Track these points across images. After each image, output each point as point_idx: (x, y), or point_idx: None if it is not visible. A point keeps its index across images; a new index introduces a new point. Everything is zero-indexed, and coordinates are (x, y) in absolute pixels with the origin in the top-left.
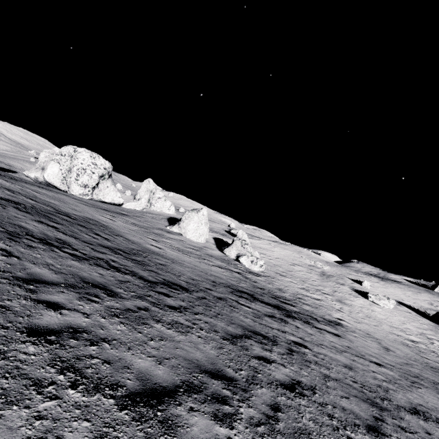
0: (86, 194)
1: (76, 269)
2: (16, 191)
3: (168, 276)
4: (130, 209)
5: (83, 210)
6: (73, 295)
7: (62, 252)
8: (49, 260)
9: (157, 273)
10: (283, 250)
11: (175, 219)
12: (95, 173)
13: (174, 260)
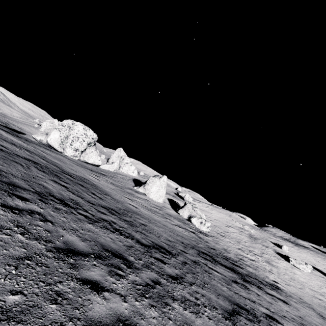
0: (75, 156)
1: (94, 234)
2: (32, 151)
3: (153, 238)
4: (105, 170)
5: (77, 170)
6: (104, 269)
7: (79, 214)
8: (73, 224)
9: (145, 234)
10: (218, 213)
11: (138, 181)
12: (85, 141)
13: (149, 219)
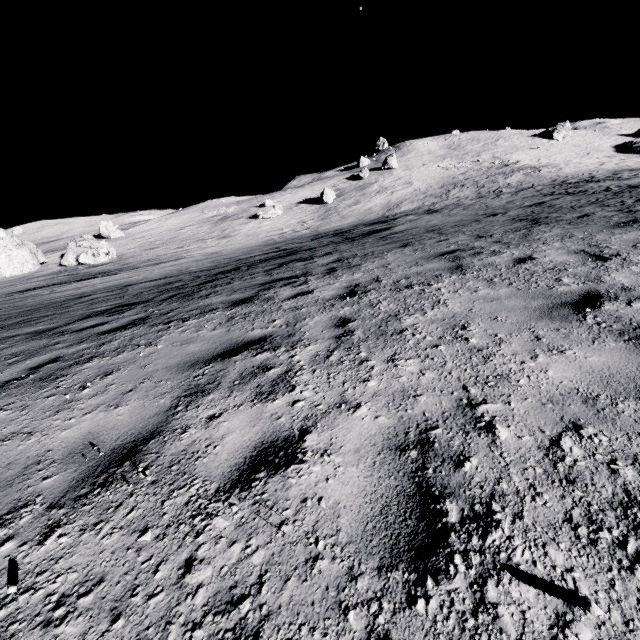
0: None
1: None
2: None
3: None
4: None
5: None
6: None
7: None
8: None
9: None
10: (179, 218)
11: None
12: None
13: None
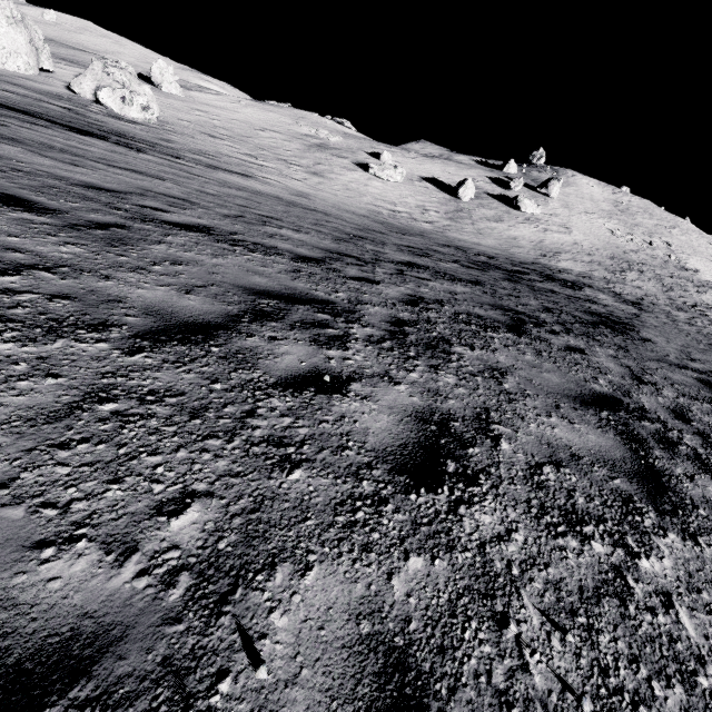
0: None
1: None
2: None
3: None
4: None
5: None
6: None
7: None
8: None
9: None
10: (263, 113)
11: None
12: None
13: None
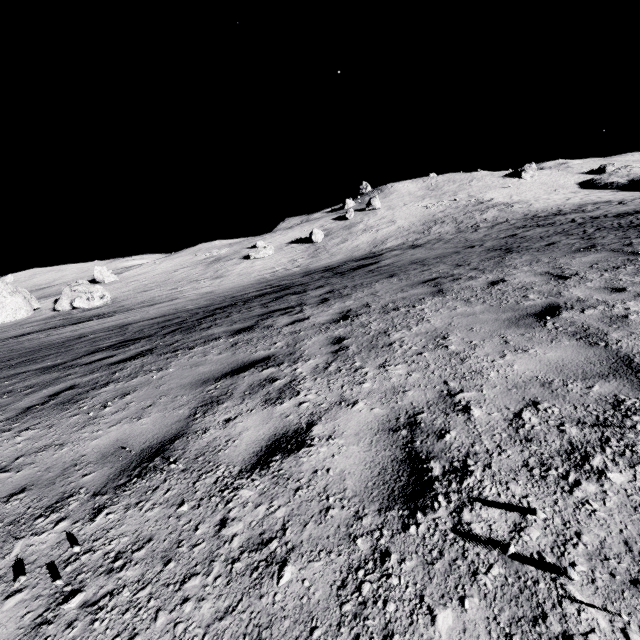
0: None
1: None
2: None
3: None
4: None
5: None
6: None
7: None
8: None
9: None
10: (172, 261)
11: None
12: None
13: None
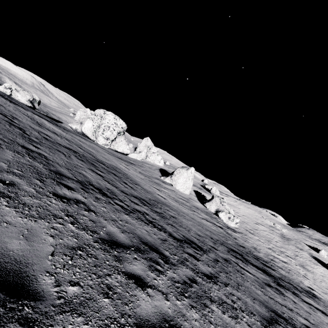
0: (106, 144)
1: (131, 226)
2: (70, 140)
3: (183, 232)
4: (133, 158)
5: (109, 159)
6: (144, 264)
7: (116, 204)
8: (112, 214)
9: (176, 228)
10: (247, 209)
11: (164, 171)
12: (115, 130)
13: (178, 211)
